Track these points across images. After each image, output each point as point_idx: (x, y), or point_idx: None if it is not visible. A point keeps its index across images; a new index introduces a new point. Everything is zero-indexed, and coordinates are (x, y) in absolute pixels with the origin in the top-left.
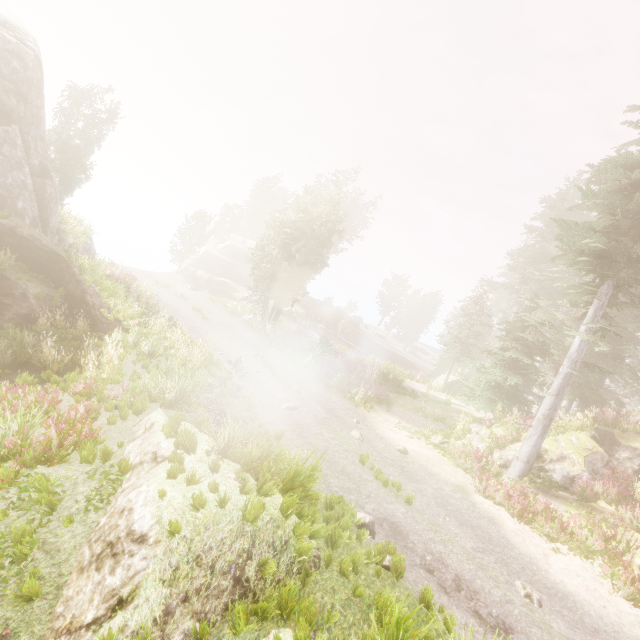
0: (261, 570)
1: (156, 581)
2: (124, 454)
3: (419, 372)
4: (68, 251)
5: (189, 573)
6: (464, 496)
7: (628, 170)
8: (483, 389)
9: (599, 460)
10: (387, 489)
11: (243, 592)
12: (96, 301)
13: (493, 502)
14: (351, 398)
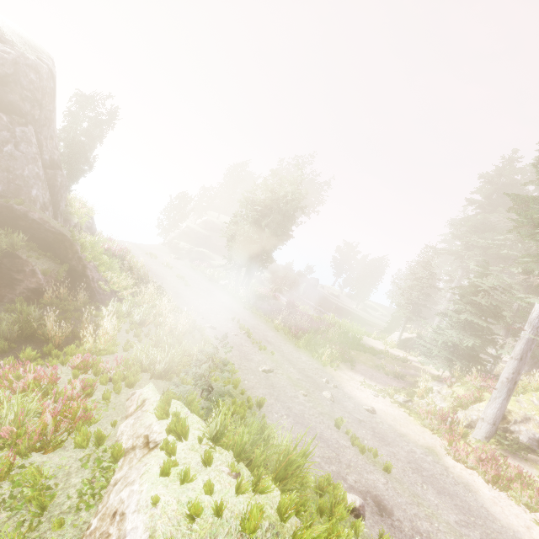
0: None
1: None
2: (117, 435)
3: (372, 328)
4: (72, 231)
5: None
6: (435, 459)
7: None
8: (440, 349)
9: None
10: (364, 455)
11: None
12: (95, 275)
13: (465, 466)
14: (318, 357)
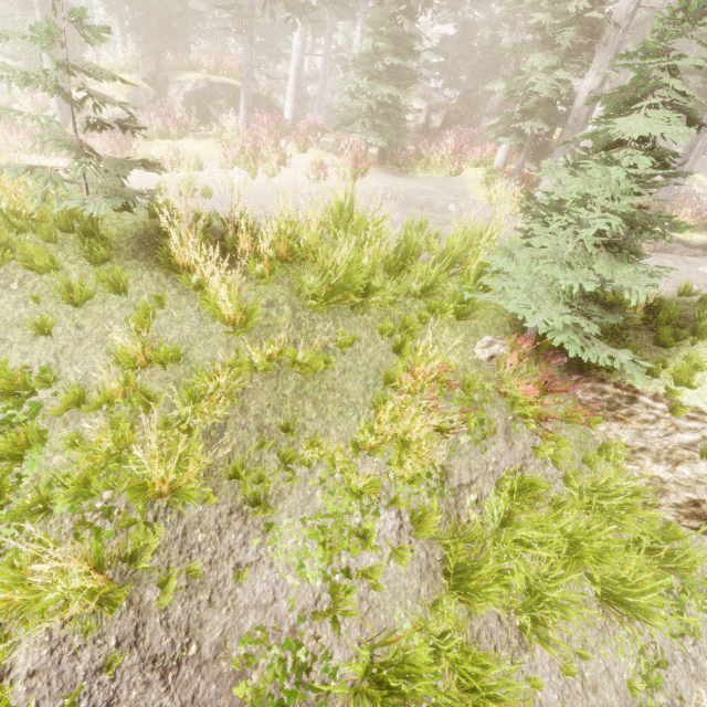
0: None
1: None
2: None
3: None
4: None
5: None
6: None
7: None
8: (20, 52)
9: (143, 96)
10: None
11: None
12: None
13: (22, 151)
14: None
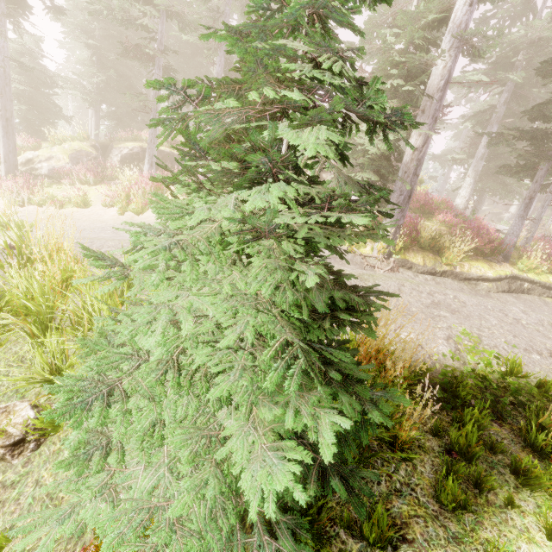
0: None
1: None
2: None
3: None
4: None
5: None
6: None
7: None
8: None
9: (84, 156)
10: None
11: None
12: None
13: None
14: None
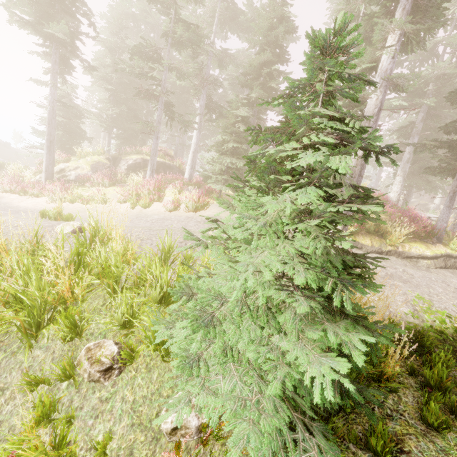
0: None
1: None
2: None
3: None
4: None
5: None
6: None
7: None
8: None
9: (101, 166)
10: None
11: None
12: None
13: (9, 192)
14: None
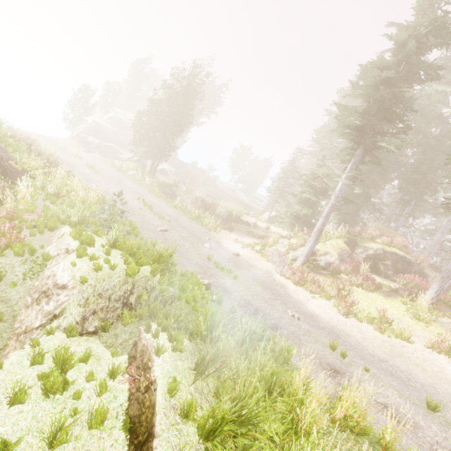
0: (139, 299)
1: (75, 305)
2: (45, 252)
3: (254, 212)
4: None
5: (95, 301)
6: (269, 276)
7: (382, 71)
8: (288, 218)
9: (345, 253)
10: (223, 272)
11: (129, 309)
12: (3, 155)
13: (285, 277)
14: (206, 225)
